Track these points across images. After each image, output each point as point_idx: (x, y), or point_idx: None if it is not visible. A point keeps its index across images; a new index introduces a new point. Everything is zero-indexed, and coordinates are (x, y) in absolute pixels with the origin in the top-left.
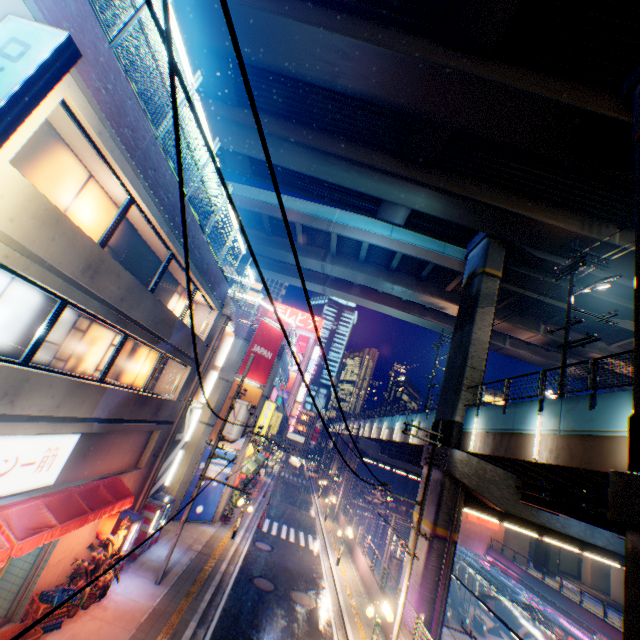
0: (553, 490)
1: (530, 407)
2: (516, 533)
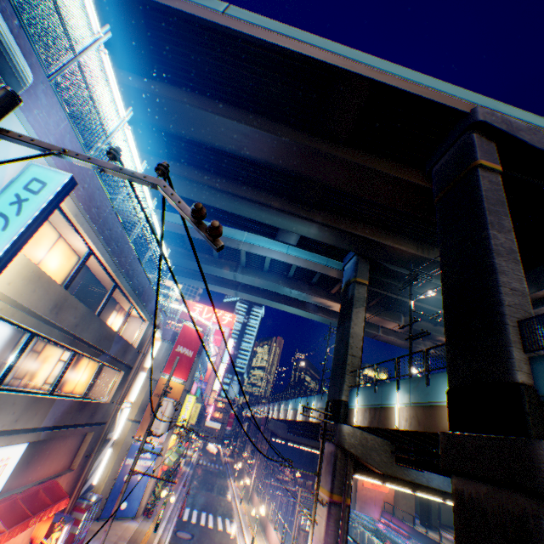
0: (416, 450)
1: (391, 386)
2: (404, 493)
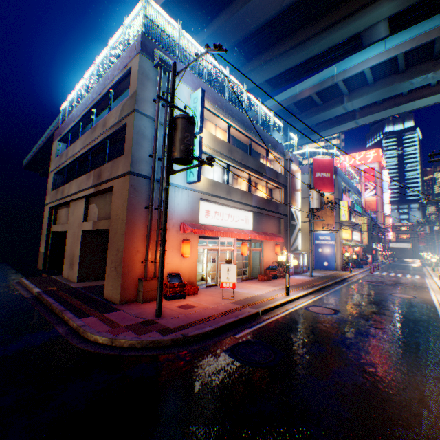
0: None
1: None
2: None
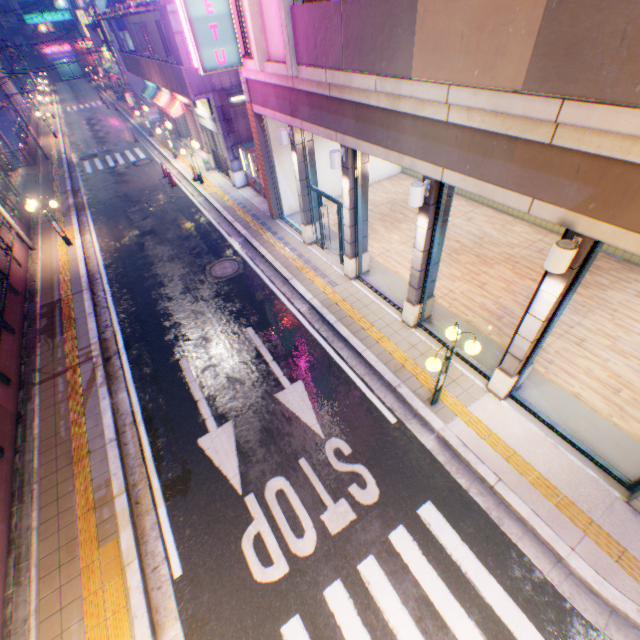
0: None
1: None
2: None
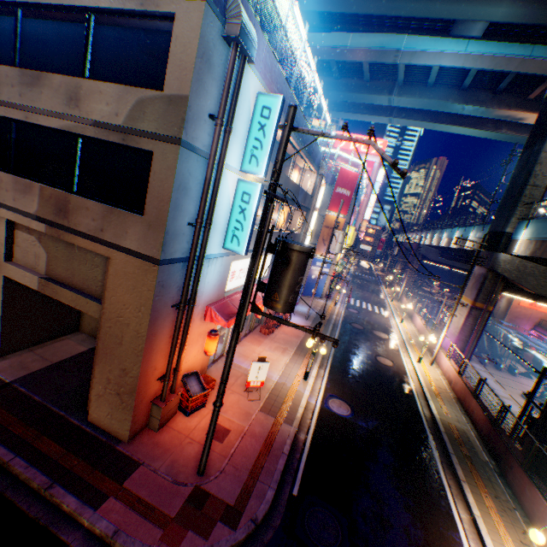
0: None
1: None
2: None
